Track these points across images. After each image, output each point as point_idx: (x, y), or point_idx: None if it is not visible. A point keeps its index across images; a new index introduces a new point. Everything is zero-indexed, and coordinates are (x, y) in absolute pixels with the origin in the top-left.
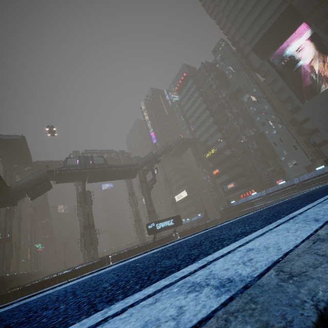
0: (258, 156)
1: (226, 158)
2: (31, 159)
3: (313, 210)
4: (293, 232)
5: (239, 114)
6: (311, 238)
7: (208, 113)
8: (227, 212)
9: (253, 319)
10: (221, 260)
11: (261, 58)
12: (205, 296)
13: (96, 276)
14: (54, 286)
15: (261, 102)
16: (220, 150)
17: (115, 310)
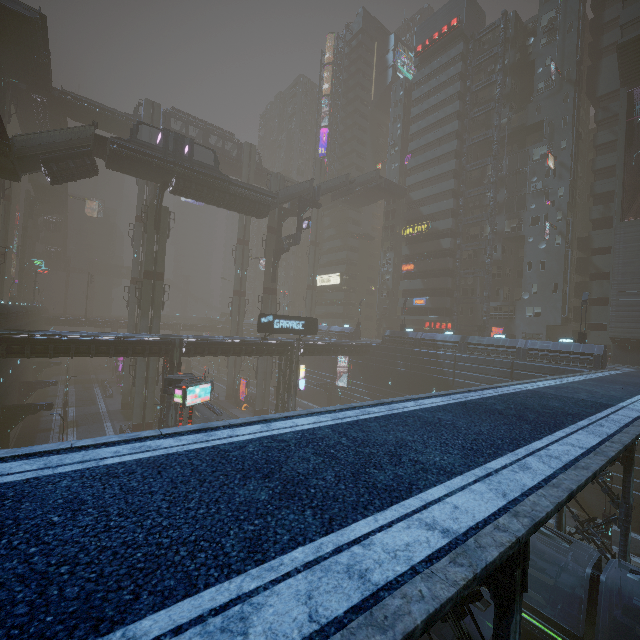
0: (491, 274)
1: (437, 252)
2: (50, 79)
3: (508, 475)
4: (485, 503)
5: (507, 180)
6: (494, 522)
7: (455, 146)
8: (392, 342)
9: (467, 559)
10: (437, 507)
11: (621, 79)
12: (437, 536)
13: (282, 442)
14: (218, 426)
15: (559, 177)
16: (434, 233)
17: (382, 521)
